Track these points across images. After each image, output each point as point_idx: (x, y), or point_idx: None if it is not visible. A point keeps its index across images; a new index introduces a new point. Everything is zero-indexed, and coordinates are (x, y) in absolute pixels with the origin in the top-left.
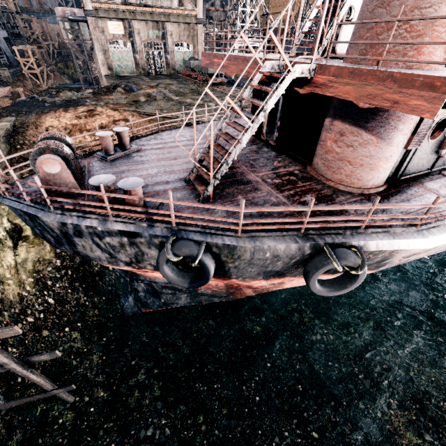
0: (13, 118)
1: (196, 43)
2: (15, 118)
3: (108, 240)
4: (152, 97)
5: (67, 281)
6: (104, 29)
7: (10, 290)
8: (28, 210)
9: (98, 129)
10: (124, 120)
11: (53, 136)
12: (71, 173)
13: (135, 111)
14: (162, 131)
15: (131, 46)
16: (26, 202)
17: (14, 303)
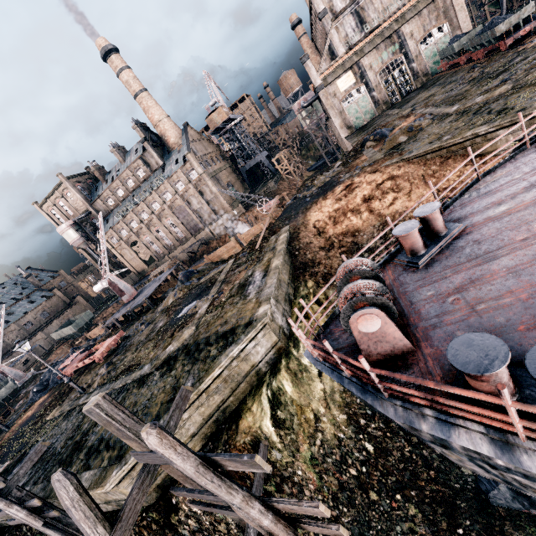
0: (288, 227)
1: (452, 16)
2: (289, 226)
3: (516, 477)
4: (415, 129)
5: (381, 420)
6: (335, 92)
7: (326, 429)
8: (350, 387)
9: (361, 204)
10: (389, 179)
11: (355, 271)
12: (393, 323)
13: (400, 161)
14: (484, 175)
15: (365, 88)
16: (344, 373)
17: (334, 447)
